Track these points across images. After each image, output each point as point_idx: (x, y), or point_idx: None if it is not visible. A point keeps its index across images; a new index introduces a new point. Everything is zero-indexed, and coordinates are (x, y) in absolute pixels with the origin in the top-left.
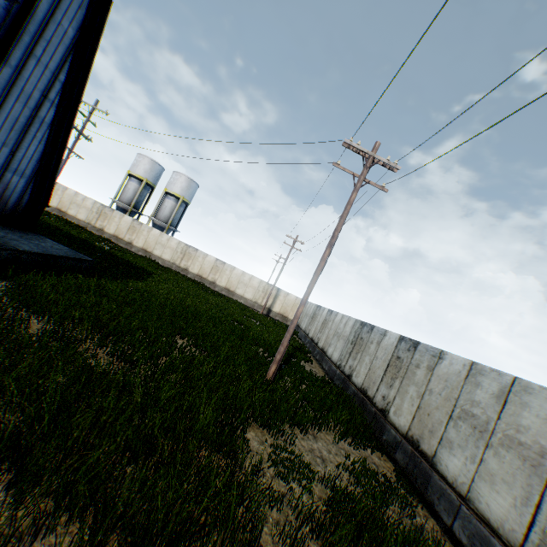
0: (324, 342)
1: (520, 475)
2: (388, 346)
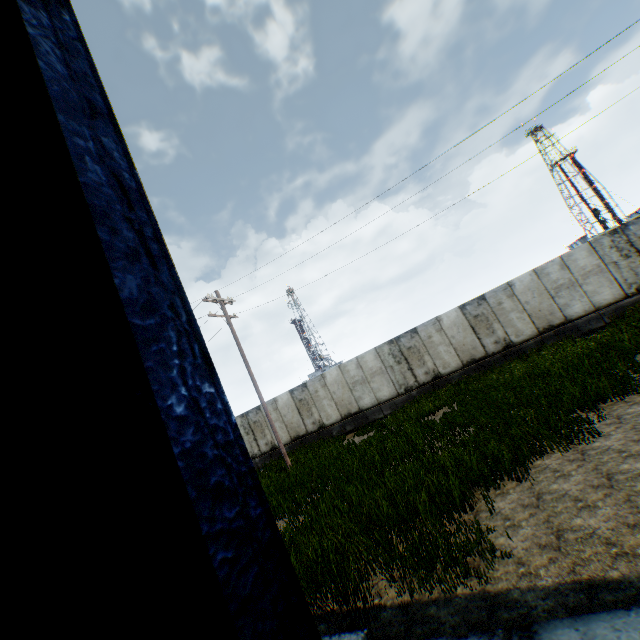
0: None
1: (383, 379)
2: (286, 403)
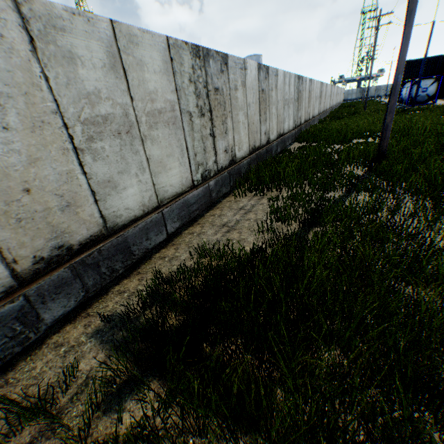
0: (1, 243)
1: (292, 109)
2: (254, 83)
